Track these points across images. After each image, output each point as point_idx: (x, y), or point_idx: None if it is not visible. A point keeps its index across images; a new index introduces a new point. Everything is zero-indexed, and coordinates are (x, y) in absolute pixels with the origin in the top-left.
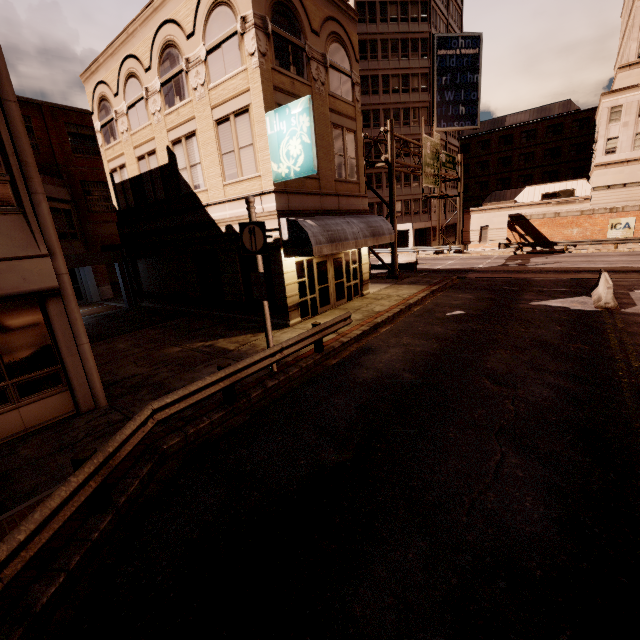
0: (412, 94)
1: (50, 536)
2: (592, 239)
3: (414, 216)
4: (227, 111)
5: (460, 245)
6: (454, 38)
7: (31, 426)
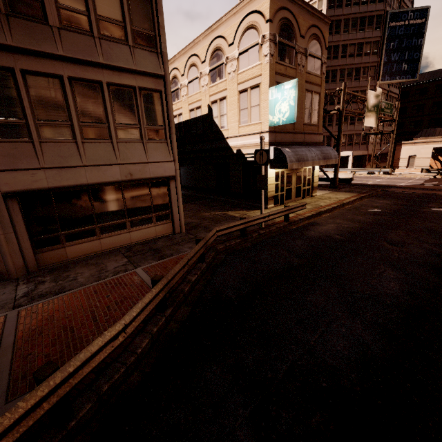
0: (364, 57)
1: (196, 260)
2: None
3: (355, 146)
4: (246, 86)
5: (389, 168)
6: (404, 12)
7: (158, 235)
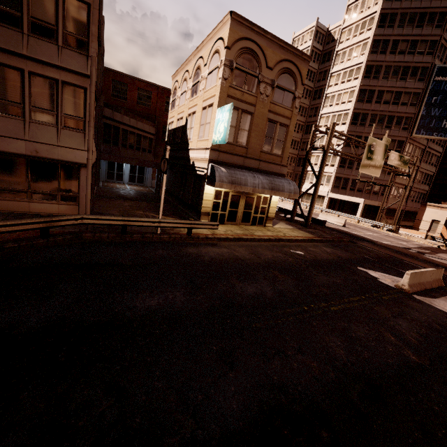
0: (400, 106)
1: (18, 229)
2: None
3: (373, 195)
4: (207, 104)
5: (393, 225)
6: None
7: (61, 213)
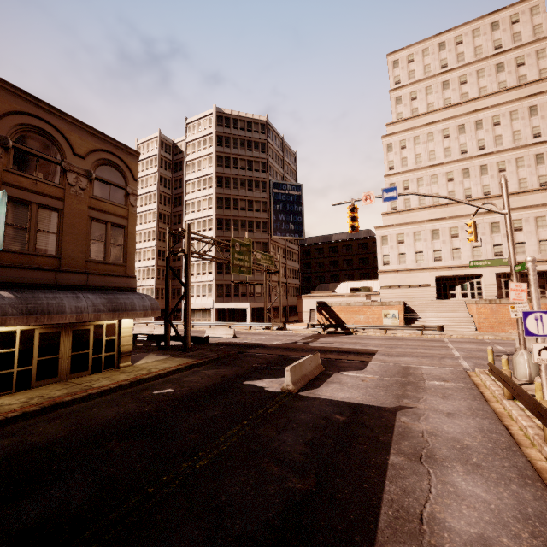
0: (255, 212)
1: None
2: (369, 324)
3: (257, 297)
4: None
5: (280, 323)
6: (284, 184)
7: None
